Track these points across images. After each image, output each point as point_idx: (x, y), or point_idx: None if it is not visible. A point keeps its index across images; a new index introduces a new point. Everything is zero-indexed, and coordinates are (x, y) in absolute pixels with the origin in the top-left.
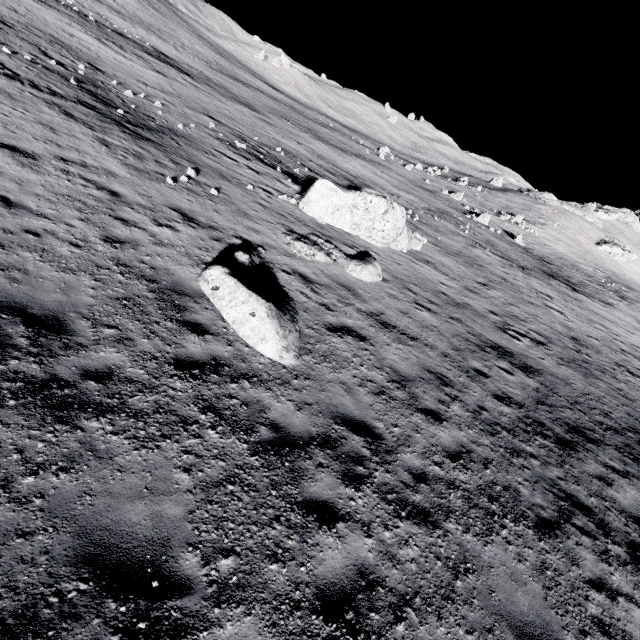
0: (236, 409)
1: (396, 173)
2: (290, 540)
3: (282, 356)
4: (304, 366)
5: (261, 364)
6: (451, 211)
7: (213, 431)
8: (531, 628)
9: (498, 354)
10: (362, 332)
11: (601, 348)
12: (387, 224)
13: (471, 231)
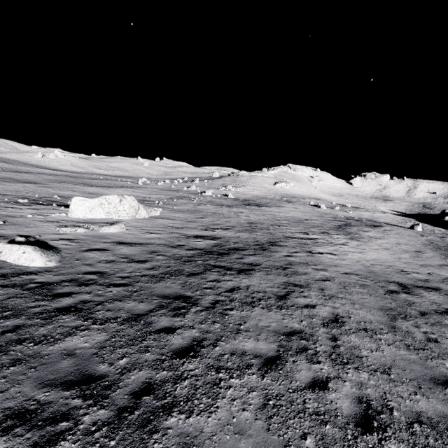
0: (16, 283)
1: (150, 188)
2: (43, 302)
3: (47, 264)
4: (62, 264)
5: (33, 269)
6: (187, 195)
7: (0, 290)
8: (169, 295)
9: (197, 238)
10: (105, 248)
11: (265, 222)
12: (125, 206)
13: (199, 200)
